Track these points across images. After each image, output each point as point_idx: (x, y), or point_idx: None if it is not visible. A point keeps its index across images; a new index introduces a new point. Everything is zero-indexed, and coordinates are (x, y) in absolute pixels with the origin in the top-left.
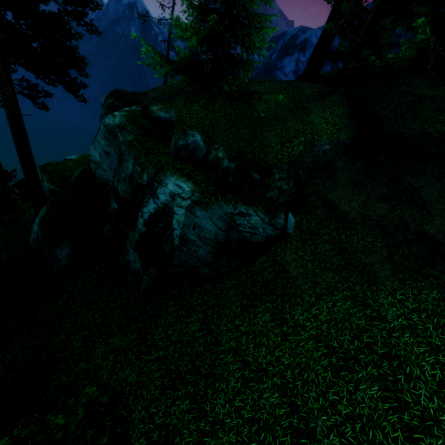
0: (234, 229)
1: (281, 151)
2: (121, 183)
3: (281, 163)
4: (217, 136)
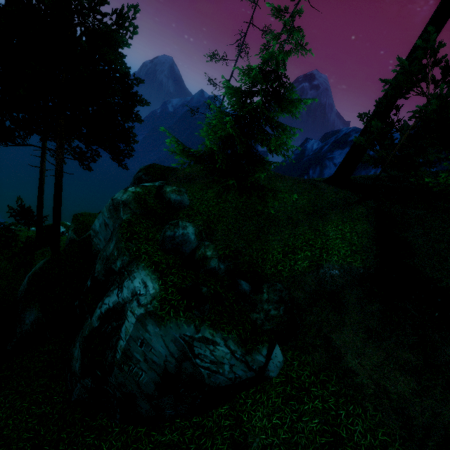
0: (189, 360)
1: (282, 262)
2: (100, 261)
3: (280, 276)
4: (219, 228)
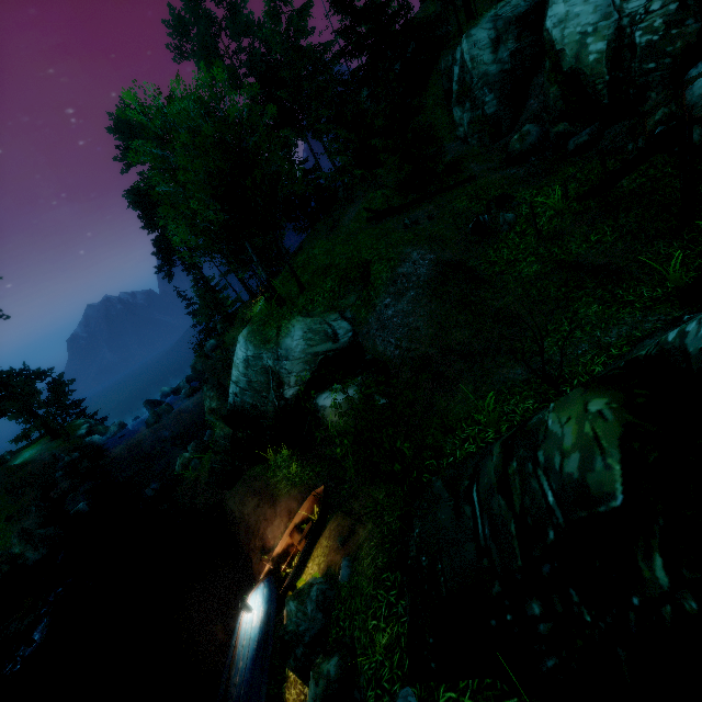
0: None
1: None
2: None
3: None
4: None
